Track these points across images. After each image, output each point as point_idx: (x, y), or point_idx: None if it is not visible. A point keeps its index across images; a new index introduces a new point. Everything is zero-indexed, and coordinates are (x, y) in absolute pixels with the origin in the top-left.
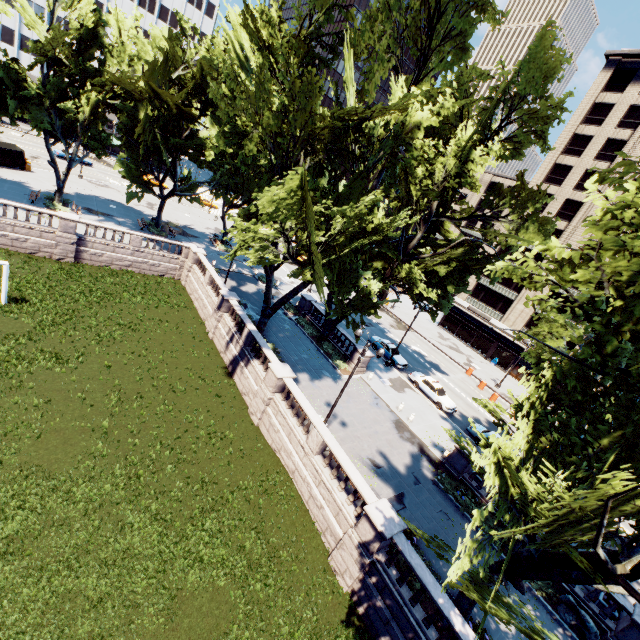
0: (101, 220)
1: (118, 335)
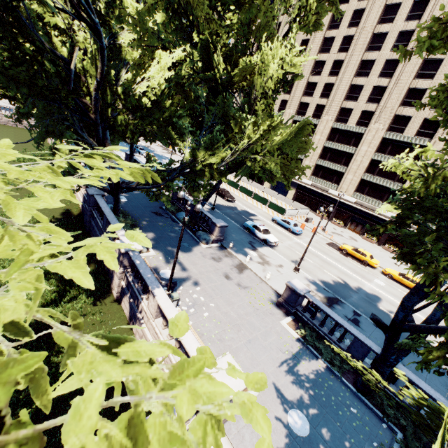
0: (4, 111)
1: (4, 136)
